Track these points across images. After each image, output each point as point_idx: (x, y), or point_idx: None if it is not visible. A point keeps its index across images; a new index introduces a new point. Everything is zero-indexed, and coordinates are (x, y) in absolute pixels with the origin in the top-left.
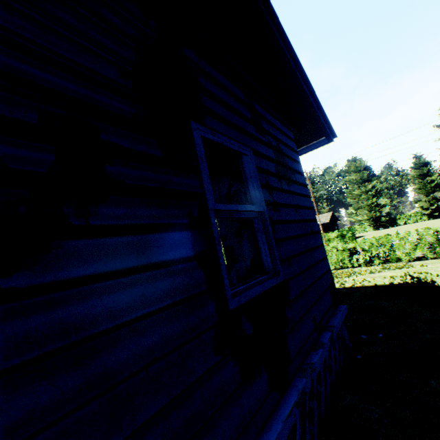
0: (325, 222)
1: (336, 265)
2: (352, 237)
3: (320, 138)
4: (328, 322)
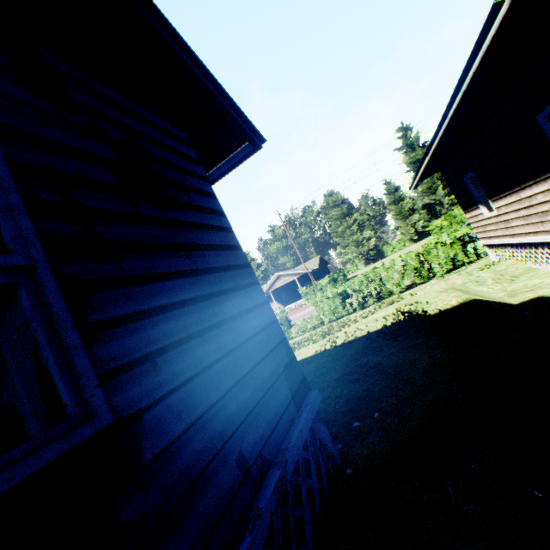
0: (315, 268)
1: (331, 317)
2: (344, 279)
3: (243, 144)
4: (285, 439)
